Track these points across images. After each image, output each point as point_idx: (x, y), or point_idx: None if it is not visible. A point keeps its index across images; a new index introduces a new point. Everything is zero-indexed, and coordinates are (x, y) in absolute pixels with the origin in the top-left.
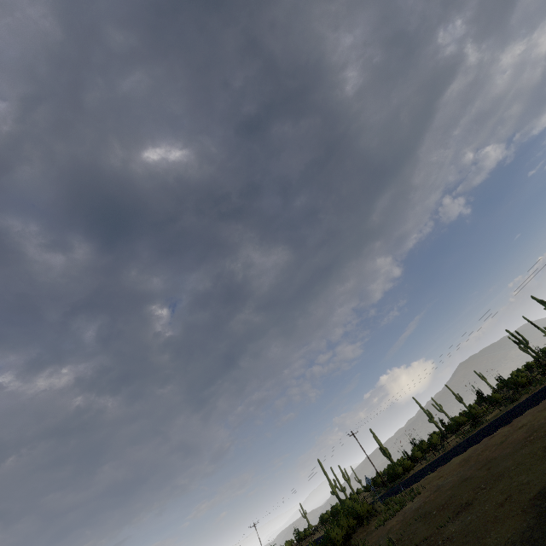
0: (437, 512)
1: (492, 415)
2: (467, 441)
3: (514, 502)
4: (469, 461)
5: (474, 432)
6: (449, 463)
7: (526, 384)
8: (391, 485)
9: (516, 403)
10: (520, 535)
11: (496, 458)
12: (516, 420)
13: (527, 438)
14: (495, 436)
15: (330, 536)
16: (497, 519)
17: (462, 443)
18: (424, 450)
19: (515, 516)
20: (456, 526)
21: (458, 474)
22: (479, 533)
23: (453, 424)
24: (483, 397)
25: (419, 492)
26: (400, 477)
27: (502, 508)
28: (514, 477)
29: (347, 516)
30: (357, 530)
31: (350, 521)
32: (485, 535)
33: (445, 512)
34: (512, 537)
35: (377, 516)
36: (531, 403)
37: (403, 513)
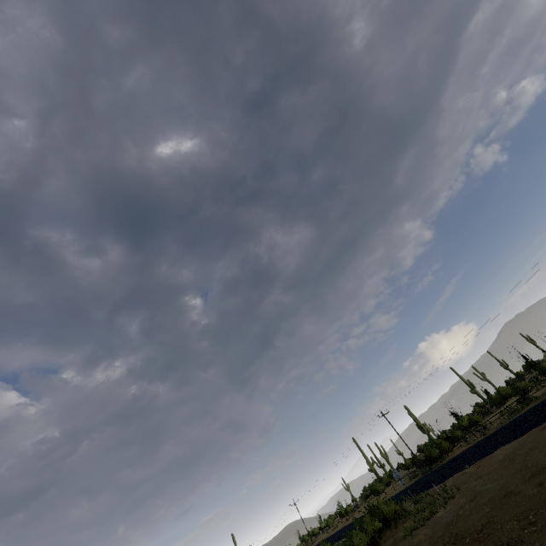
0: (470, 541)
1: (543, 391)
2: (512, 425)
3: None
4: (514, 462)
5: (522, 413)
6: (490, 456)
7: None
8: (428, 467)
9: None
10: None
11: None
12: None
13: None
14: None
15: (353, 541)
16: None
17: (507, 427)
18: (465, 427)
19: None
20: None
21: (500, 481)
22: None
23: (497, 398)
24: (532, 363)
25: (452, 496)
26: (438, 460)
27: None
28: None
29: (372, 518)
30: (385, 532)
31: (375, 524)
32: None
33: None
34: None
35: (406, 518)
36: None
37: (433, 524)
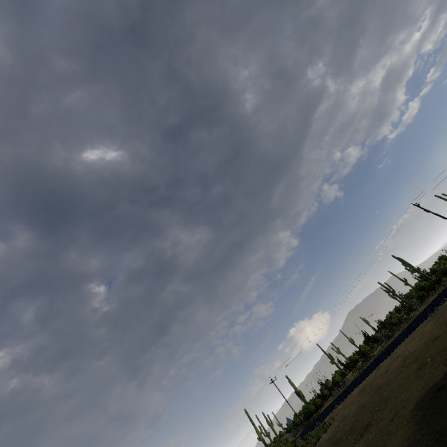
0: (346, 437)
1: (377, 351)
2: (361, 375)
3: (400, 417)
4: (365, 391)
5: (366, 367)
6: (350, 395)
7: (397, 323)
8: (307, 422)
9: (392, 339)
10: (407, 440)
11: (384, 384)
12: (394, 352)
13: (403, 365)
14: (381, 367)
15: None
16: (390, 433)
17: (358, 377)
18: (330, 387)
19: (402, 427)
20: (362, 445)
21: (358, 403)
22: (379, 446)
23: (349, 362)
24: (368, 337)
25: (330, 424)
26: (314, 414)
27: (393, 422)
28: (398, 396)
29: None
30: None
31: None
32: (383, 446)
33: (352, 436)
34: (402, 444)
35: None
36: (403, 337)
37: (320, 444)
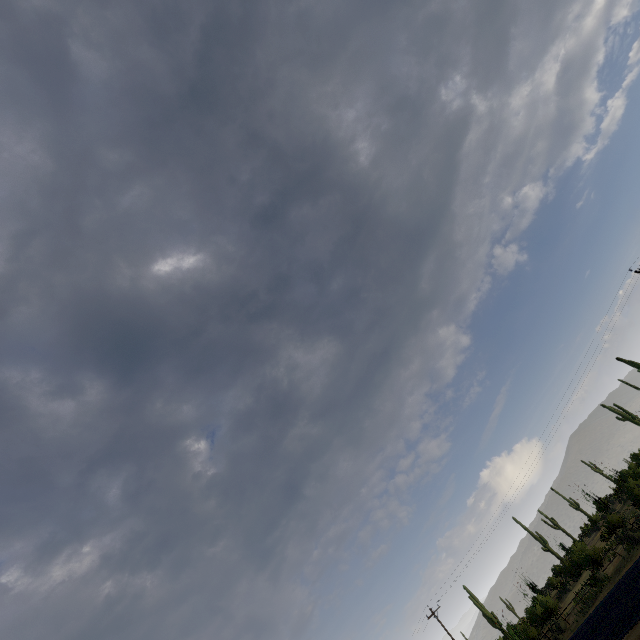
0: None
1: (615, 565)
2: (586, 633)
3: None
4: None
5: (595, 606)
6: None
7: None
8: None
9: None
10: None
11: None
12: None
13: None
14: None
15: None
16: None
17: (581, 634)
18: (540, 617)
19: None
20: None
21: None
22: None
23: (570, 566)
24: (602, 504)
25: None
26: None
27: None
28: None
29: None
30: None
31: None
32: None
33: None
34: None
35: None
36: None
37: None
